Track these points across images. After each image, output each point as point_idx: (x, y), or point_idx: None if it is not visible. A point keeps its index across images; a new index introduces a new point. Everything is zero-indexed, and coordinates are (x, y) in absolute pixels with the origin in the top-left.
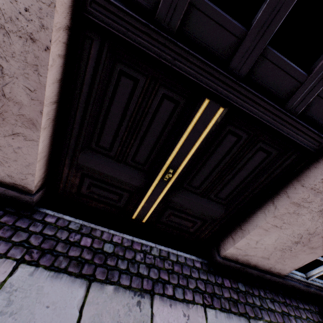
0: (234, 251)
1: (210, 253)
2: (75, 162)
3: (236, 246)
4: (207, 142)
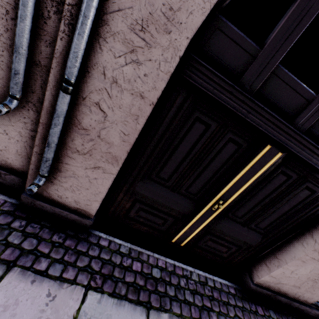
0: (268, 279)
1: (242, 278)
2: (132, 189)
3: (272, 274)
4: (259, 179)
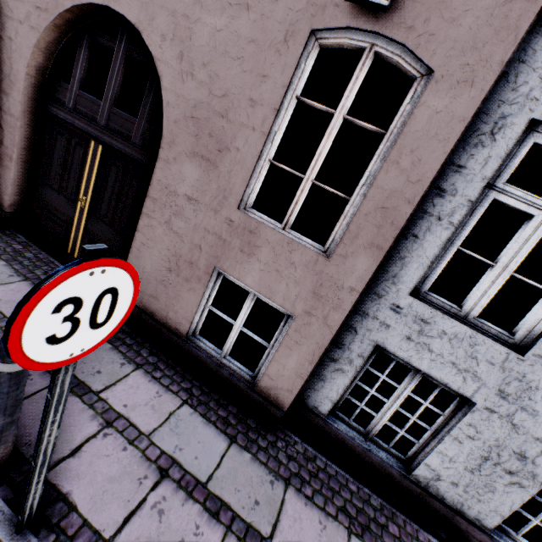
0: None
1: None
2: (39, 196)
3: None
4: (102, 173)
